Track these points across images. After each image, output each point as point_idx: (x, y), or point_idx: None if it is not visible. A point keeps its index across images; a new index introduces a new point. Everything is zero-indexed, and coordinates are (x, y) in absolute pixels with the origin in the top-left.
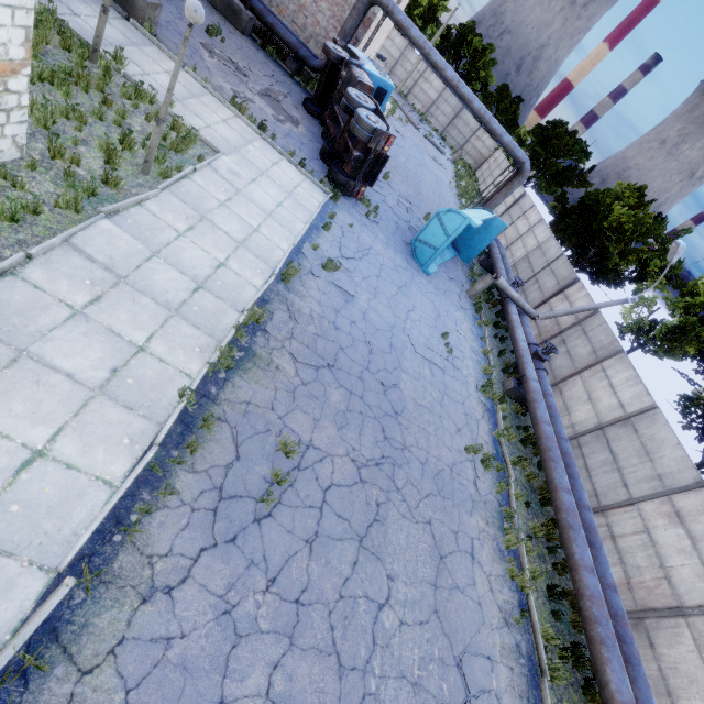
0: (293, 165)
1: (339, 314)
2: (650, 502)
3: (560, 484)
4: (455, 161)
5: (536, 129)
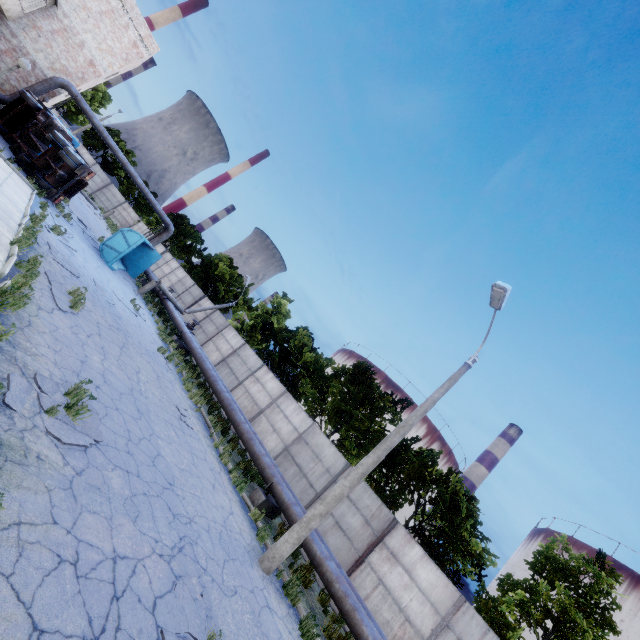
0: (1, 158)
1: (70, 258)
2: (247, 380)
3: (209, 368)
4: (107, 218)
5: (170, 215)
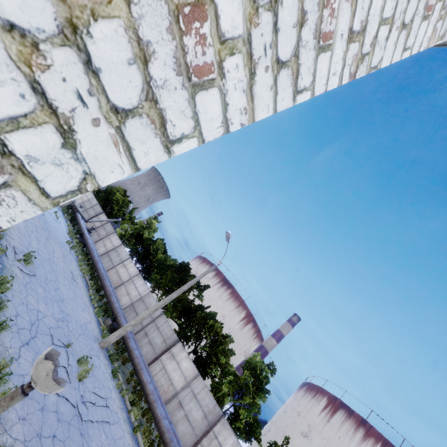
0: None
1: None
2: (119, 265)
3: (95, 256)
4: None
5: None
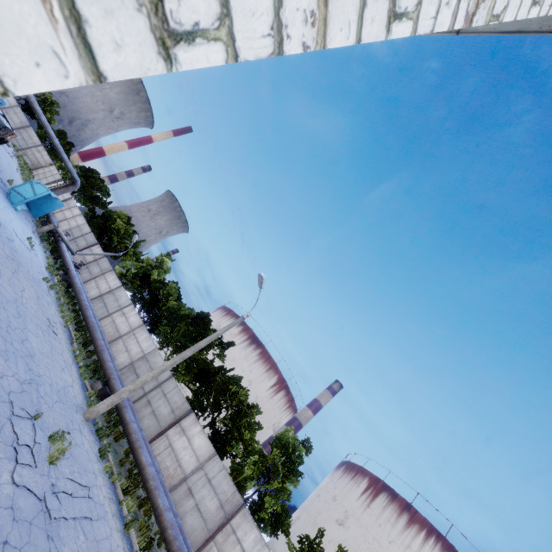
0: None
1: None
2: (116, 313)
3: (84, 299)
4: (19, 156)
5: (82, 168)
